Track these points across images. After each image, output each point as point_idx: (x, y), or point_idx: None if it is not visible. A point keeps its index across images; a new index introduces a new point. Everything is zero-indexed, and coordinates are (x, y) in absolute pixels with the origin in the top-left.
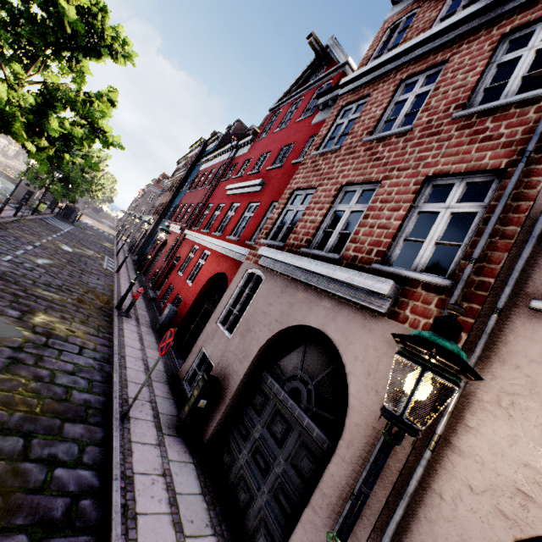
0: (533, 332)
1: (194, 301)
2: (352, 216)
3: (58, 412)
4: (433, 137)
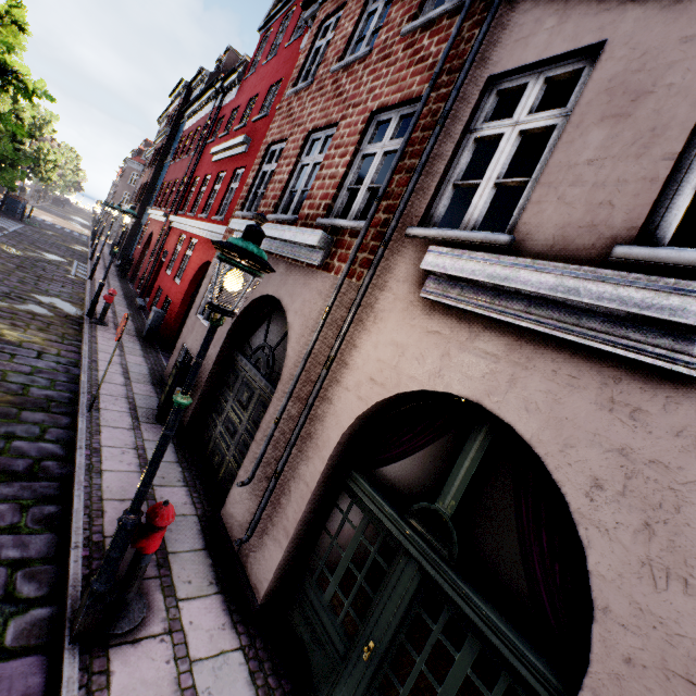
0: (405, 257)
1: (183, 300)
2: (358, 178)
3: (13, 403)
4: (384, 61)
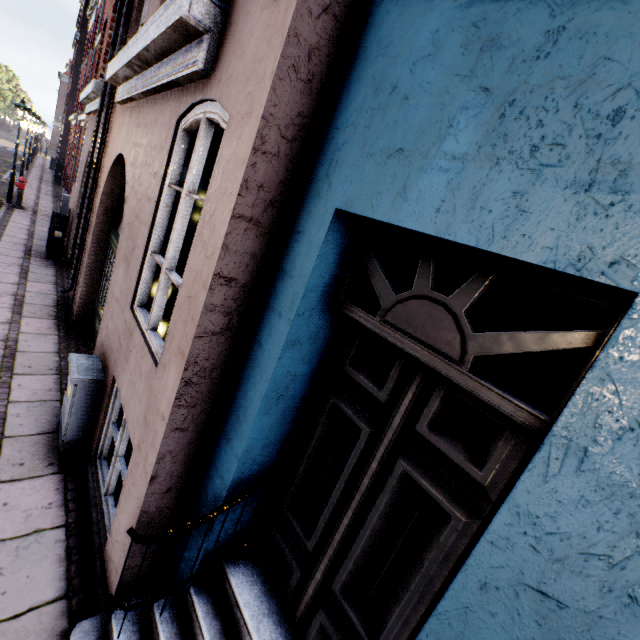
0: None
1: None
2: None
3: None
4: None
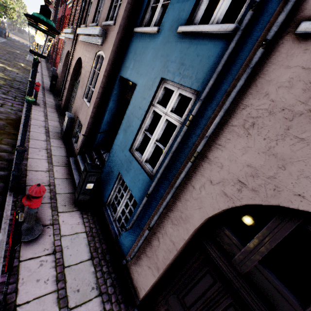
0: None
1: None
2: None
3: (12, 79)
4: None
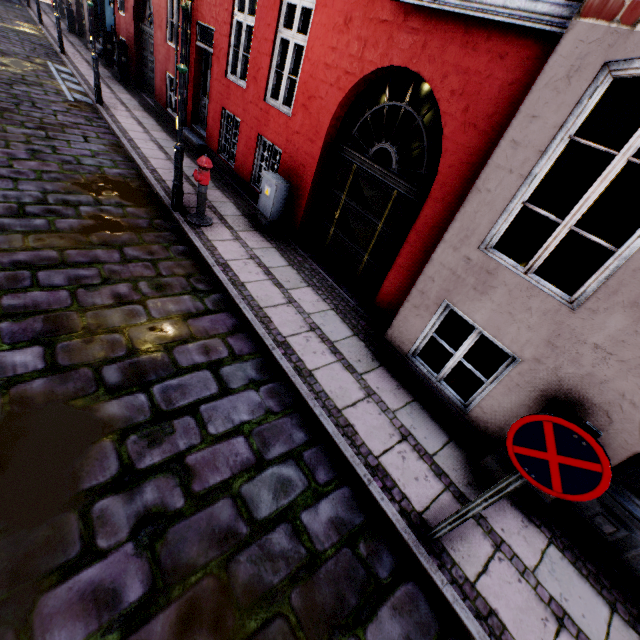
0: None
1: (320, 156)
2: None
3: (331, 613)
4: None
